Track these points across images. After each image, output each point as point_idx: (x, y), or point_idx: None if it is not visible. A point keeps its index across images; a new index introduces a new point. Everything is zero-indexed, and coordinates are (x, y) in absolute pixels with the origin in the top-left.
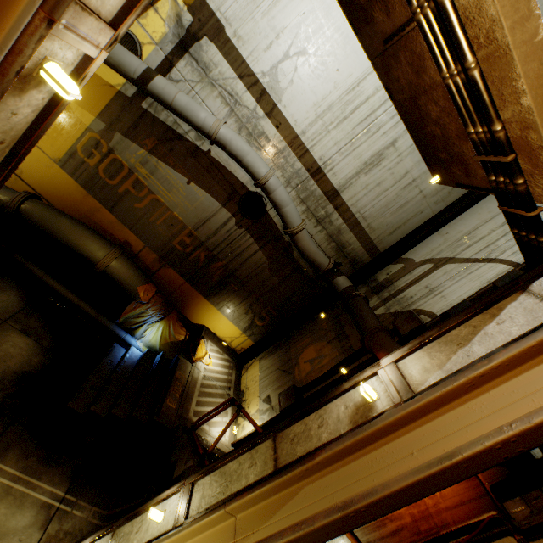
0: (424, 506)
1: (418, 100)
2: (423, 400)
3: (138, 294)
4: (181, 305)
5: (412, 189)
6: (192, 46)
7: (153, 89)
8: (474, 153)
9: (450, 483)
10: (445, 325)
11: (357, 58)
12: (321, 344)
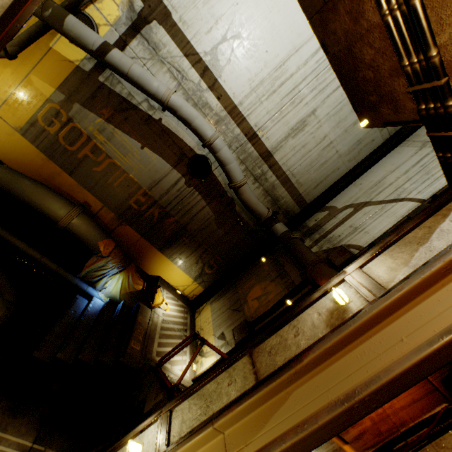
0: (381, 409)
1: (353, 48)
2: (404, 289)
3: (99, 249)
4: (138, 258)
5: (330, 150)
6: (143, 28)
7: (110, 60)
8: (405, 87)
9: (449, 359)
10: (402, 230)
11: (282, 42)
12: (266, 283)
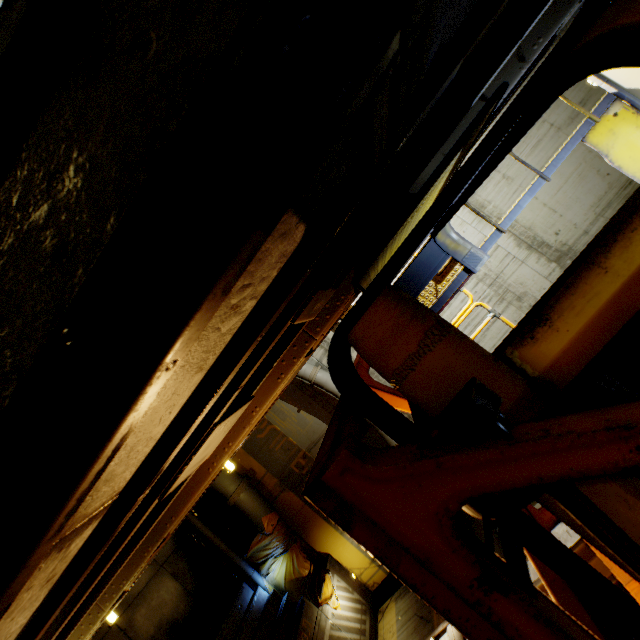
0: None
1: None
2: None
3: (263, 525)
4: (303, 530)
5: None
6: None
7: None
8: None
9: None
10: None
11: None
12: None
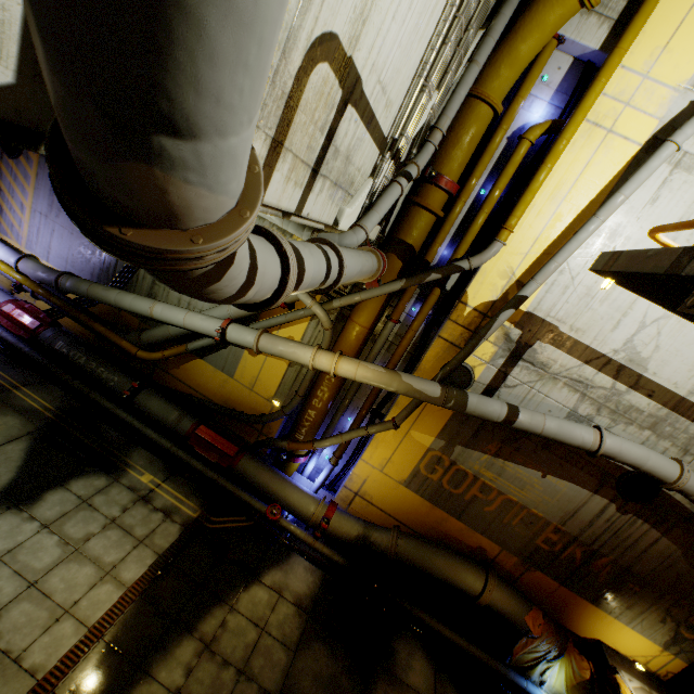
0: None
1: None
2: None
3: (525, 625)
4: (559, 613)
5: None
6: (524, 352)
7: (518, 426)
8: None
9: None
10: None
11: None
12: None
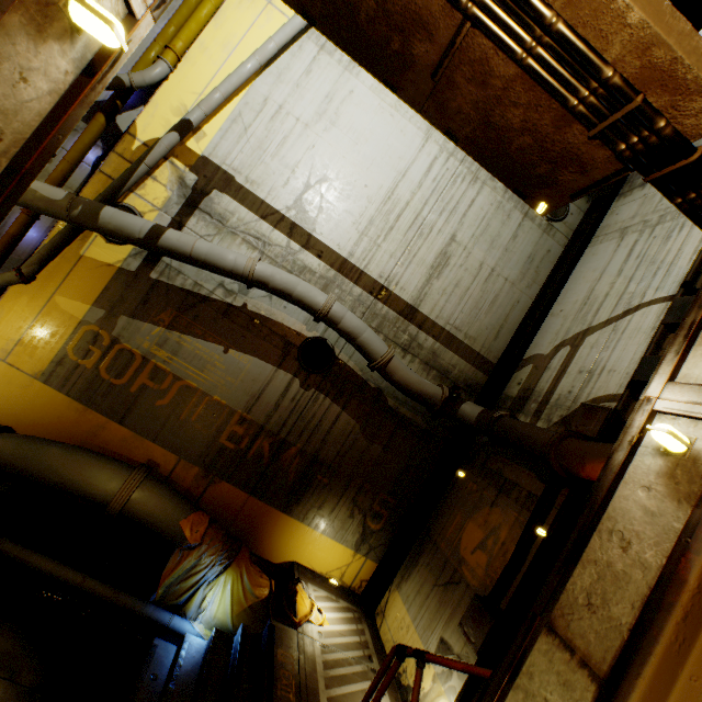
0: None
1: (492, 118)
2: None
3: (182, 535)
4: (251, 537)
5: (496, 280)
6: (201, 202)
7: (165, 243)
8: (585, 133)
9: None
10: None
11: (382, 171)
12: (483, 512)
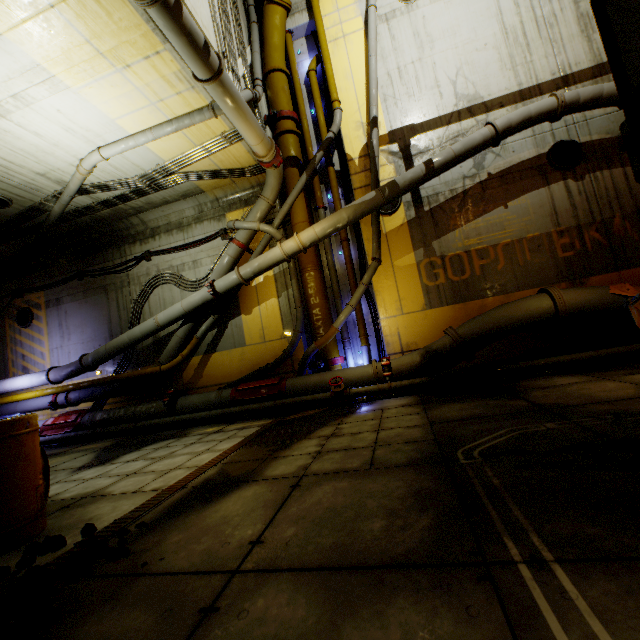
0: None
1: None
2: None
3: (619, 299)
4: None
5: None
6: (410, 152)
7: (438, 164)
8: None
9: None
10: None
11: (485, 28)
12: None
